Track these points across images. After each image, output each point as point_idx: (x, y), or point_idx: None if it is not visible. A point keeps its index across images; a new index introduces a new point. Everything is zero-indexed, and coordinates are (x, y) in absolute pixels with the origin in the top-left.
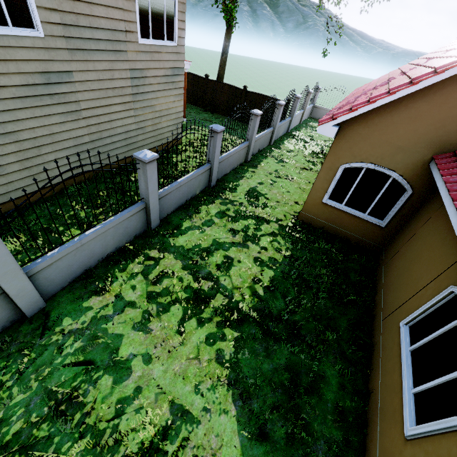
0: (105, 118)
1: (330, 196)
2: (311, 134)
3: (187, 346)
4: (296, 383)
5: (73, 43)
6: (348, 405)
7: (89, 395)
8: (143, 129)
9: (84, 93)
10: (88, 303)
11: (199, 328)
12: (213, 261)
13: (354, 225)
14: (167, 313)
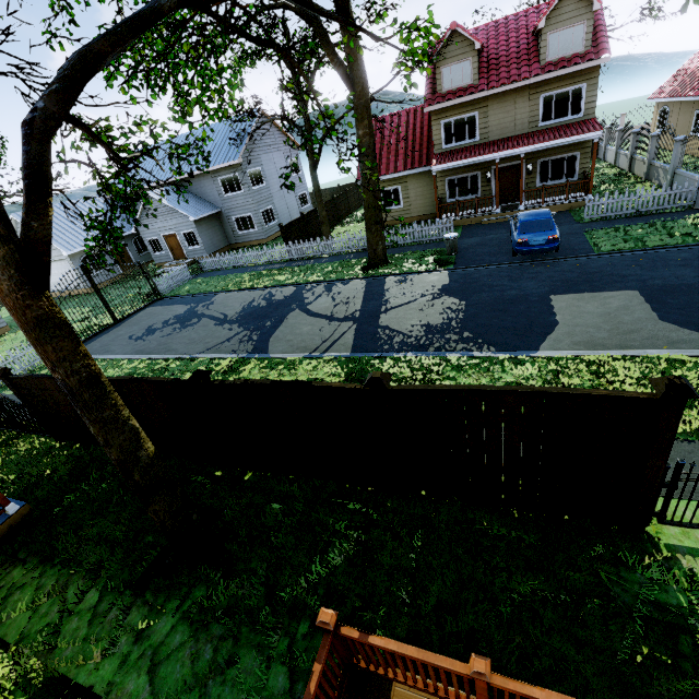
0: None
1: None
2: None
3: None
4: None
5: None
6: None
7: None
8: None
9: None
10: None
11: None
12: None
13: None
14: None
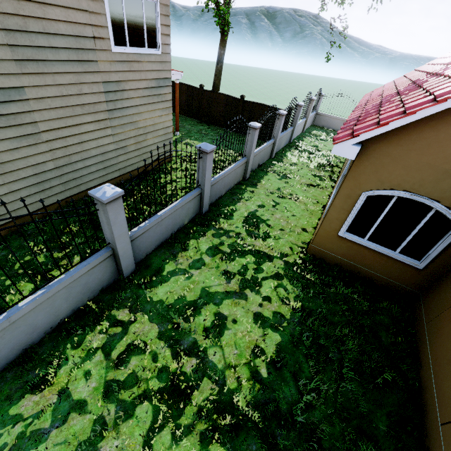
0: (74, 140)
1: (348, 228)
2: (316, 144)
3: None
4: None
5: (21, 53)
6: None
7: None
8: (124, 149)
9: (43, 113)
10: (17, 407)
11: (174, 447)
12: (201, 323)
13: (380, 264)
14: (129, 420)
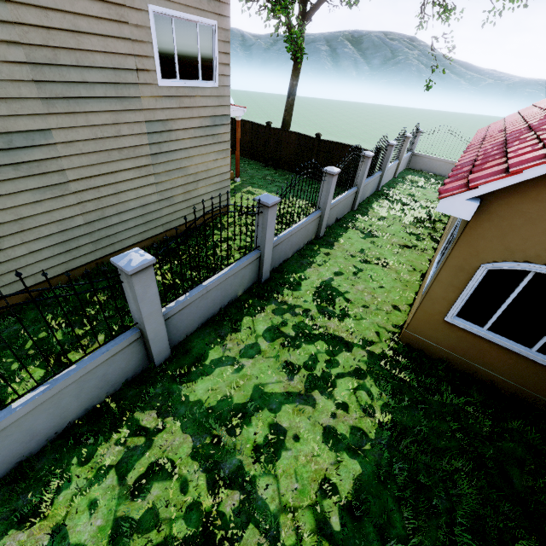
0: (108, 190)
1: (459, 312)
2: (411, 192)
3: None
4: None
5: (49, 90)
6: None
7: None
8: (169, 200)
9: (72, 159)
10: None
11: None
12: (250, 437)
13: (508, 364)
14: None
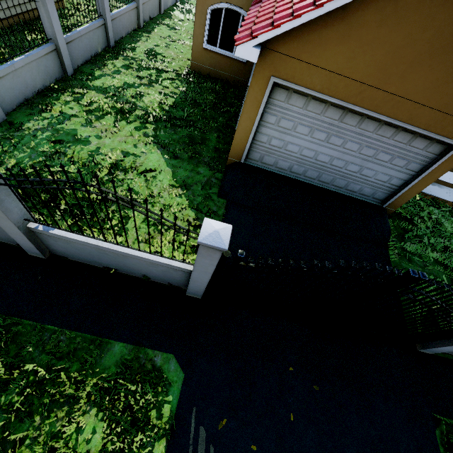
0: None
1: (208, 41)
2: None
3: (123, 132)
4: (193, 141)
5: None
6: (221, 147)
7: (68, 152)
8: None
9: None
10: (40, 116)
11: (129, 125)
12: (128, 94)
13: (228, 65)
14: (103, 119)
